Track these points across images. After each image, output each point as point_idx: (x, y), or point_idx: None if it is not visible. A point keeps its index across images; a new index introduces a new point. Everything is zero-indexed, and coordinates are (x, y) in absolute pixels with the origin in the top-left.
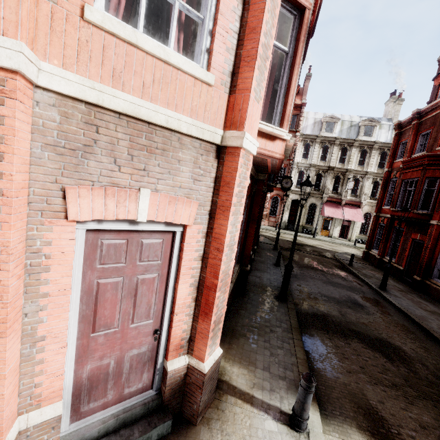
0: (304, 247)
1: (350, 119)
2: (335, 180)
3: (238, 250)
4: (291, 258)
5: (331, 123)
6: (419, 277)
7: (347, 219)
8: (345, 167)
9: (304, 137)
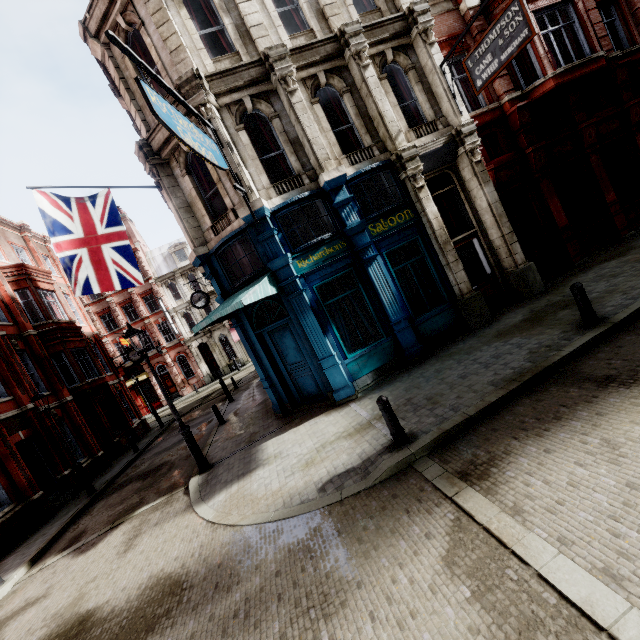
0: (210, 396)
1: None
2: None
3: (4, 493)
4: (72, 458)
5: (181, 250)
6: None
7: None
8: None
9: (162, 280)
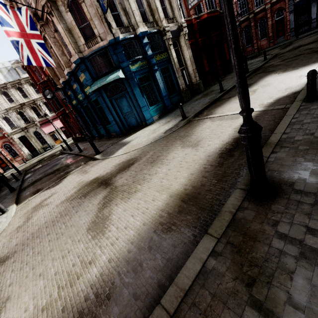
0: (43, 159)
1: (4, 66)
2: (34, 110)
3: None
4: None
5: None
6: (83, 135)
7: (60, 127)
8: (31, 99)
9: None
